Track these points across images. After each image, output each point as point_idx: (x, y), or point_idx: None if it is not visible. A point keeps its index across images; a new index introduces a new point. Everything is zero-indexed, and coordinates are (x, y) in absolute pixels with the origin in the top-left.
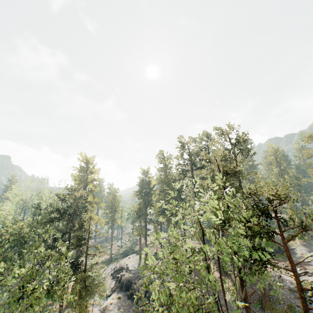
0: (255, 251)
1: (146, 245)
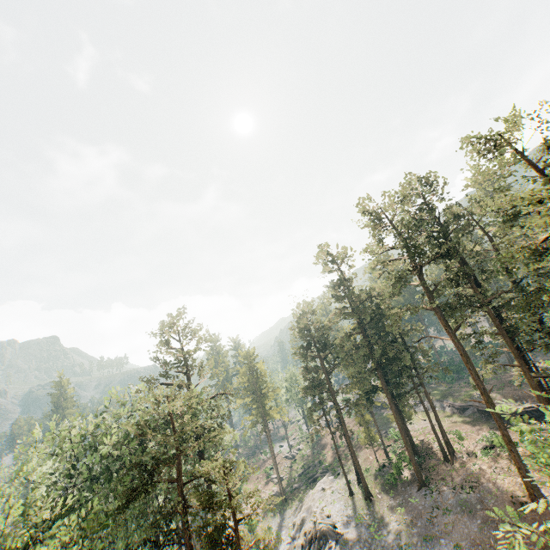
0: None
1: (356, 460)
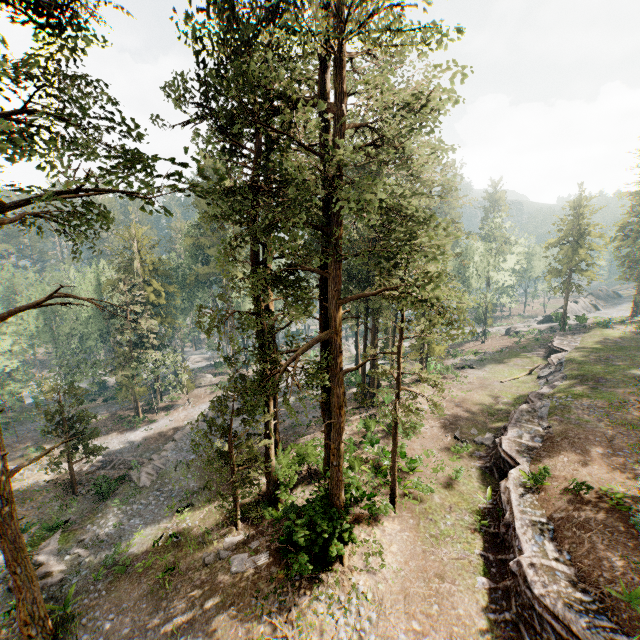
0: None
1: None
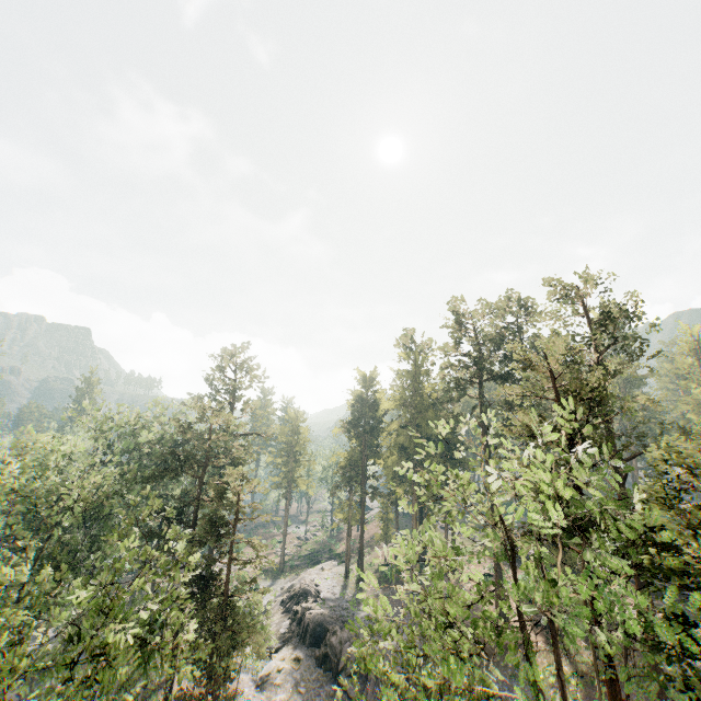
0: (679, 628)
1: (362, 546)
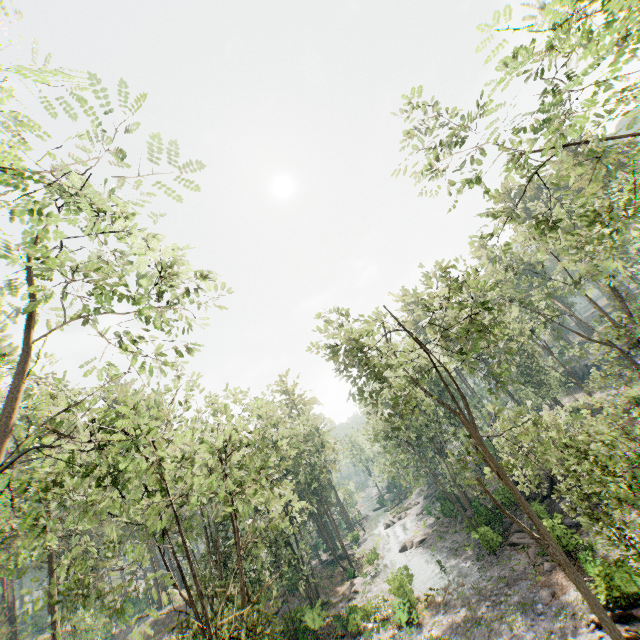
0: None
1: None
